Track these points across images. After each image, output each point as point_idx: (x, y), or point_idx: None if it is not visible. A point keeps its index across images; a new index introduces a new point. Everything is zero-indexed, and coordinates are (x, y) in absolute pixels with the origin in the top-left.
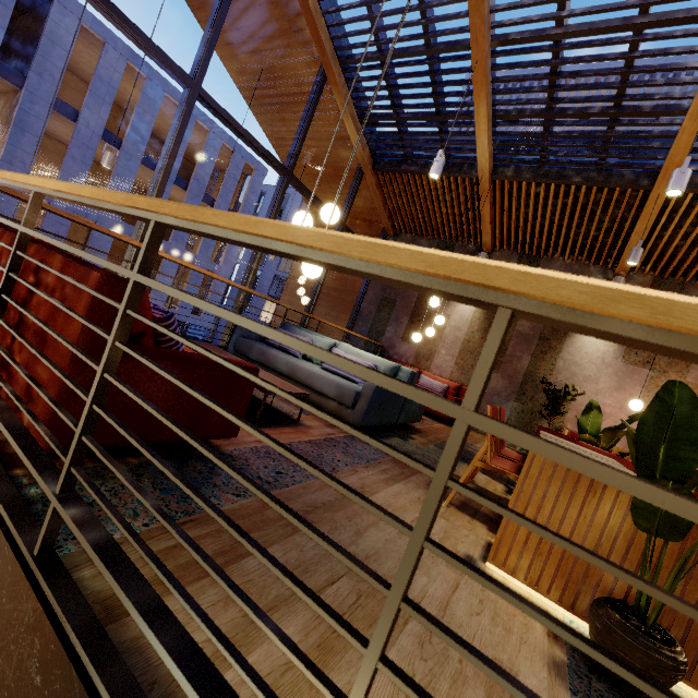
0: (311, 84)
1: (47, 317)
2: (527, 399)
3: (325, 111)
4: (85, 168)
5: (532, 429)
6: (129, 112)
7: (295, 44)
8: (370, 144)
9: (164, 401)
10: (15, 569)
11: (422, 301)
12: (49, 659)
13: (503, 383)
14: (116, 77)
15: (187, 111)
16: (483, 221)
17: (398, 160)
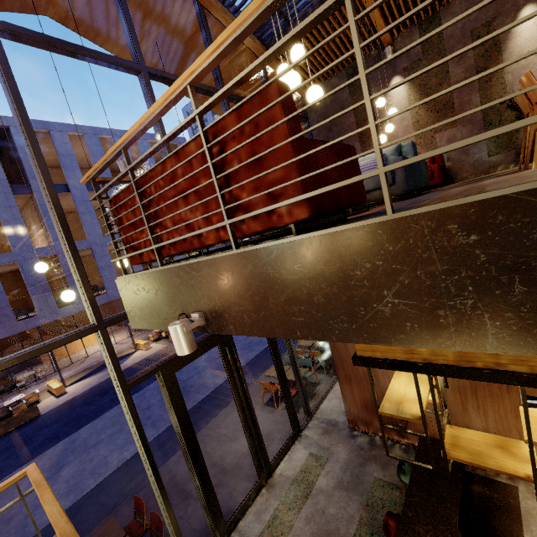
0: (193, 24)
1: (250, 149)
2: (496, 126)
3: (212, 38)
4: (93, 215)
5: (515, 144)
6: (87, 167)
7: (167, 2)
8: (255, 35)
9: (333, 174)
10: (387, 226)
11: (361, 122)
12: (475, 218)
13: (466, 130)
14: (69, 148)
15: (149, 89)
16: (374, 21)
17: (282, 29)
